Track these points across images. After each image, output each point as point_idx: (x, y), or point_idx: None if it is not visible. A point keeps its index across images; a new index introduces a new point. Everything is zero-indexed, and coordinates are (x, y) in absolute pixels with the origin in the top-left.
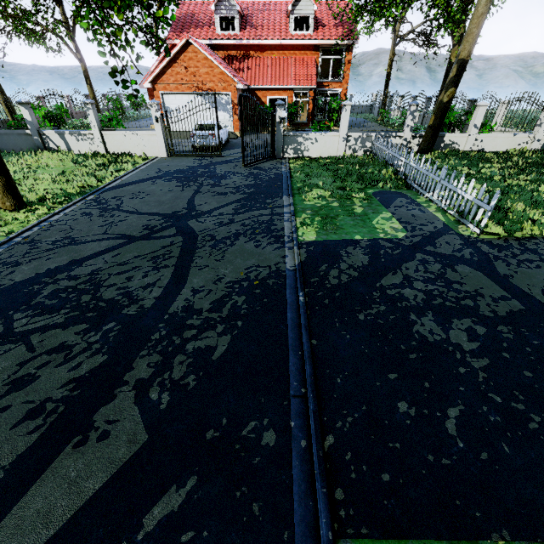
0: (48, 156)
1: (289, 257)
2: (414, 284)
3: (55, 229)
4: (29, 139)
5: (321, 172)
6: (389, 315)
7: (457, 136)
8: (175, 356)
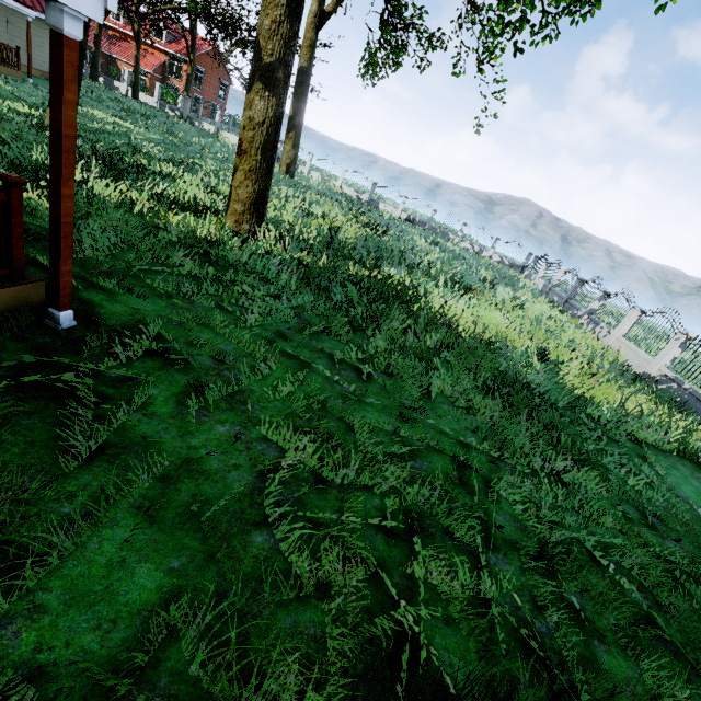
0: None
1: None
2: None
3: None
4: None
5: None
6: None
7: (120, 84)
8: None
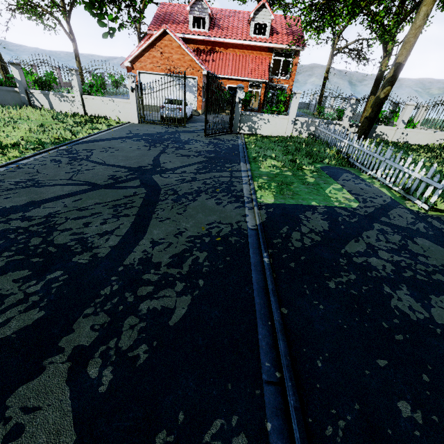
0: (31, 111)
1: (250, 217)
2: (379, 253)
3: (21, 171)
4: (16, 96)
5: (273, 146)
6: (362, 285)
7: (387, 128)
8: (125, 318)
